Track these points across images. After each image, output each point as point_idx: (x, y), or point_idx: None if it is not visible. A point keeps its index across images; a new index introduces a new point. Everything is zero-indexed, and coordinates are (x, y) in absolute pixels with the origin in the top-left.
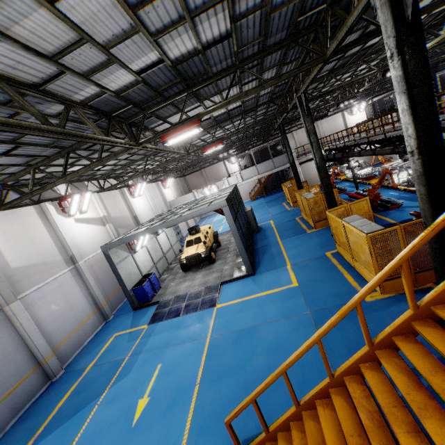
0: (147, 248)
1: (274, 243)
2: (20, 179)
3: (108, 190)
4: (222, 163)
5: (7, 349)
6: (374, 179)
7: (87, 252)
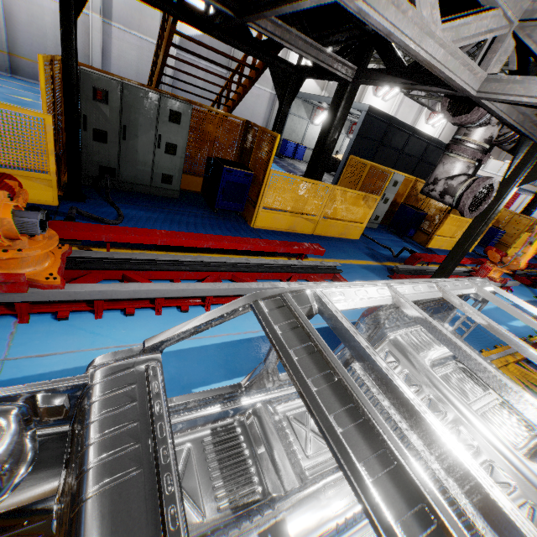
0: None
1: None
2: None
3: None
4: None
5: (214, 96)
6: None
7: None
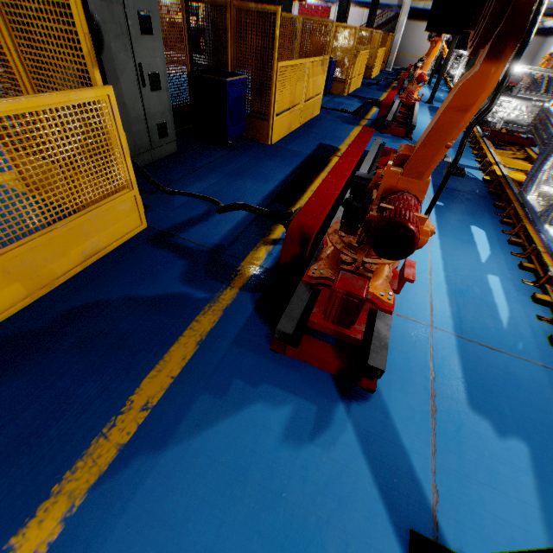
0: None
1: None
2: None
3: None
4: None
5: None
6: None
7: None
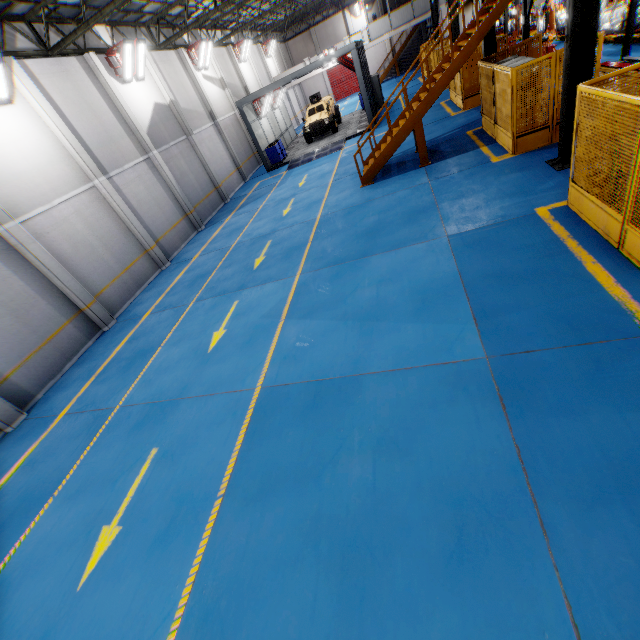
0: (268, 119)
1: (398, 109)
2: (166, 16)
3: (217, 47)
4: (341, 16)
5: (198, 168)
6: (533, 32)
7: (218, 114)
